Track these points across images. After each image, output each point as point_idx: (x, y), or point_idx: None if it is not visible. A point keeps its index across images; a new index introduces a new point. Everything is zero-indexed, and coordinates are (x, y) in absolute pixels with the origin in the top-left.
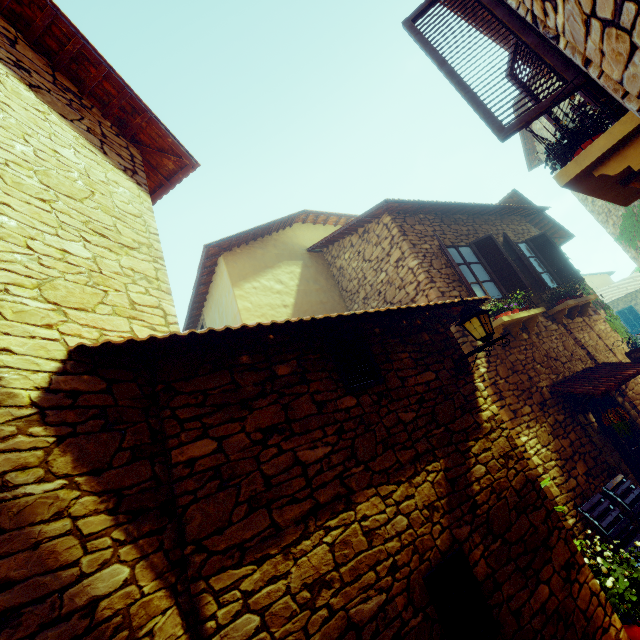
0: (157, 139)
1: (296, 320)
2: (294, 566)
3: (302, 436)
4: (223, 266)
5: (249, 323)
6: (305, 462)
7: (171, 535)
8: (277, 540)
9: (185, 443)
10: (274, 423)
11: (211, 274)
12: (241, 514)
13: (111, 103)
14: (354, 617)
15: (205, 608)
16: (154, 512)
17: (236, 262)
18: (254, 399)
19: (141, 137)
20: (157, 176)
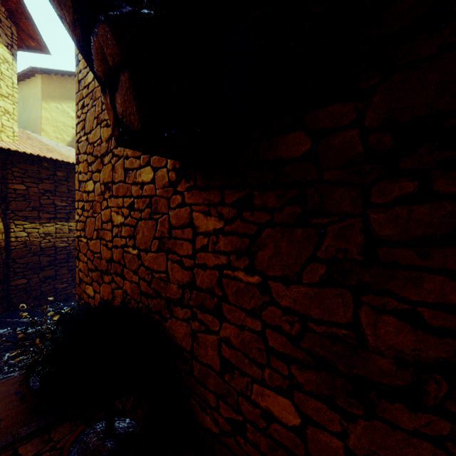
0: (31, 31)
1: (72, 163)
2: (42, 228)
3: (59, 197)
4: (39, 82)
5: (46, 127)
6: (57, 205)
7: (4, 206)
8: (39, 220)
9: (15, 183)
10: (50, 189)
11: (27, 78)
12: (29, 210)
13: (10, 4)
14: (56, 245)
15: (11, 226)
16: (0, 198)
17: (50, 85)
18: (45, 179)
19: (21, 24)
20: (22, 44)
